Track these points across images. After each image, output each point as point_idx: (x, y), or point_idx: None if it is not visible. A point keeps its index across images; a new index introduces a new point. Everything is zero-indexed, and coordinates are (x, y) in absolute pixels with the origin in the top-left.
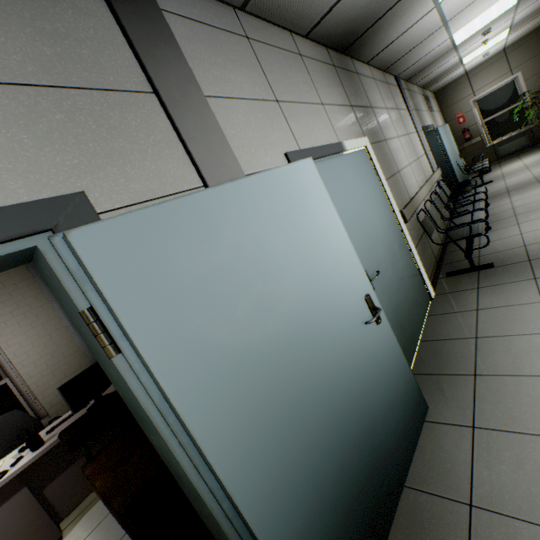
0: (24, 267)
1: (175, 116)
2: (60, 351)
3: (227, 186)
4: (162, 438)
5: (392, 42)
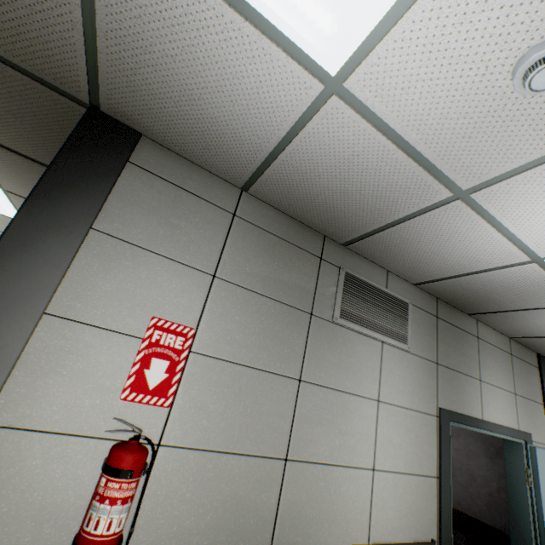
0: None
1: None
2: None
3: None
4: (528, 522)
5: None
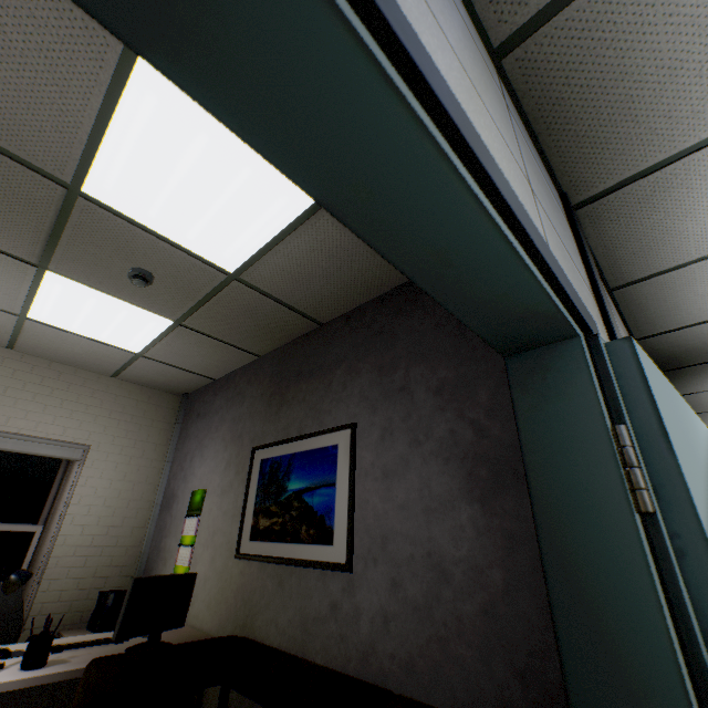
0: (176, 408)
1: (611, 322)
2: (119, 531)
3: (686, 404)
4: None
5: (703, 391)
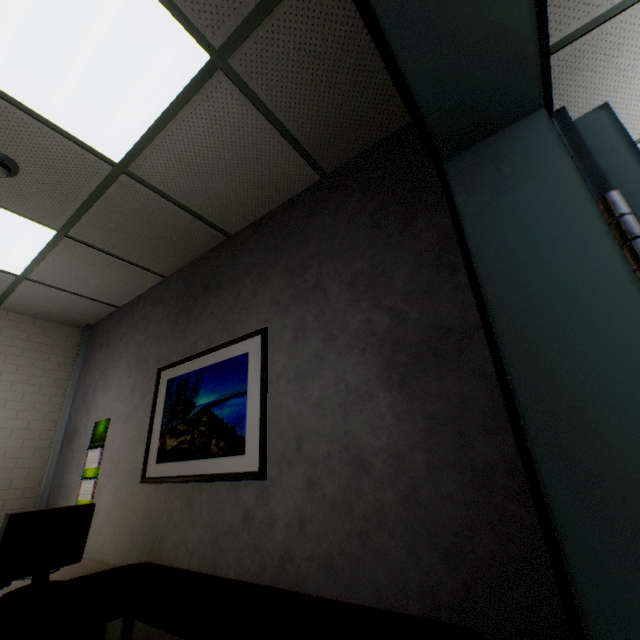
0: (77, 341)
1: None
2: (12, 473)
3: None
4: None
5: None
